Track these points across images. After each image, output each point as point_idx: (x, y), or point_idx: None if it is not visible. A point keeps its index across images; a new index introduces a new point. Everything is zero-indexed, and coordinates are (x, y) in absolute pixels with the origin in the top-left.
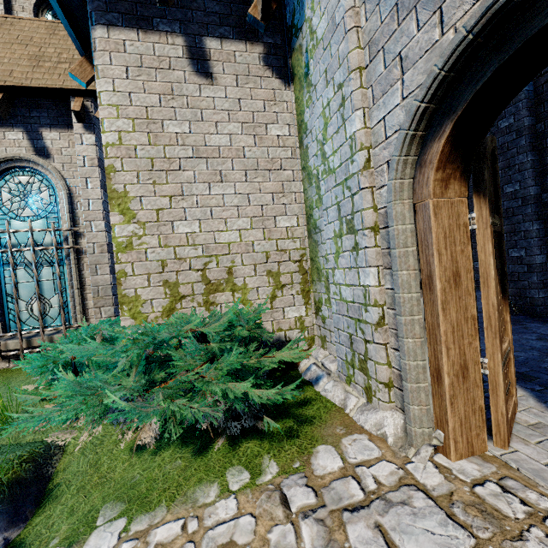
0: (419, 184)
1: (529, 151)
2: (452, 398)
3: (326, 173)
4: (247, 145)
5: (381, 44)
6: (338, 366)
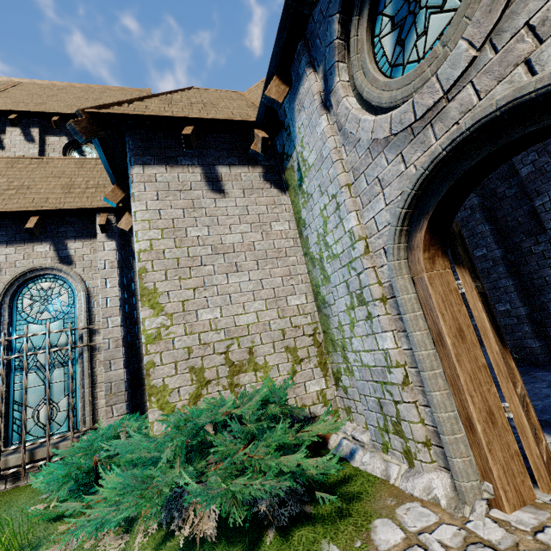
0: (412, 262)
1: (485, 222)
2: (488, 445)
3: (331, 258)
4: (257, 240)
5: (362, 171)
6: (371, 435)
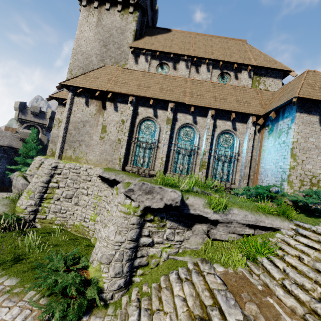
0: None
1: None
2: None
3: None
4: None
5: None
6: None
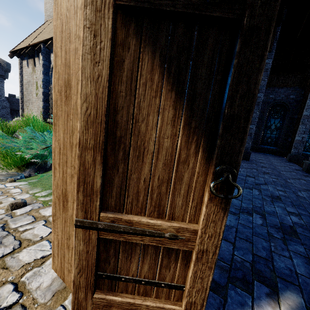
0: None
1: None
2: (54, 216)
3: None
4: None
5: None
6: None
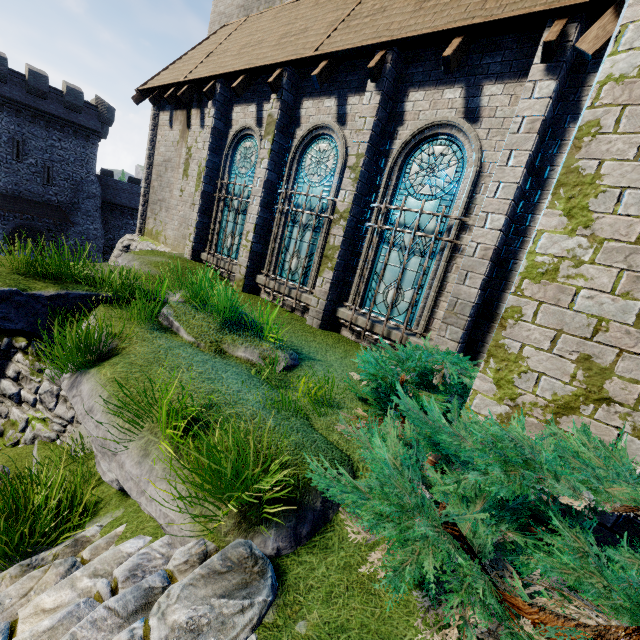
0: None
1: None
2: None
3: None
4: None
5: None
6: None
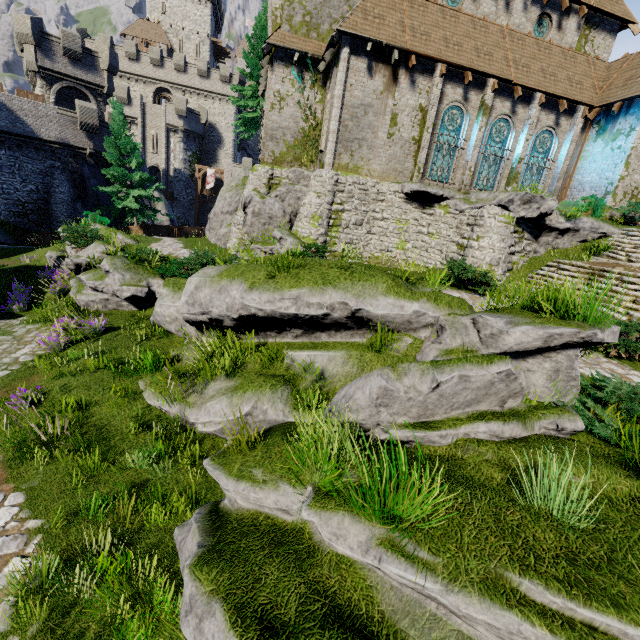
0: None
1: None
2: None
3: None
4: None
5: None
6: None
